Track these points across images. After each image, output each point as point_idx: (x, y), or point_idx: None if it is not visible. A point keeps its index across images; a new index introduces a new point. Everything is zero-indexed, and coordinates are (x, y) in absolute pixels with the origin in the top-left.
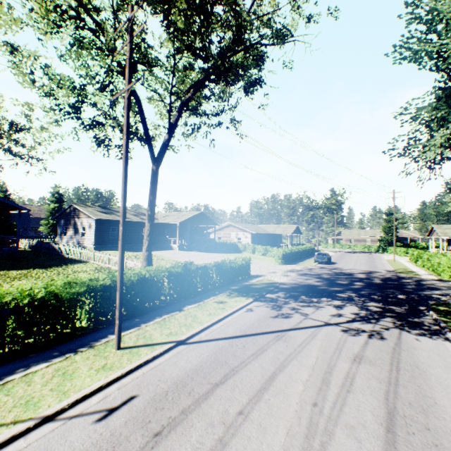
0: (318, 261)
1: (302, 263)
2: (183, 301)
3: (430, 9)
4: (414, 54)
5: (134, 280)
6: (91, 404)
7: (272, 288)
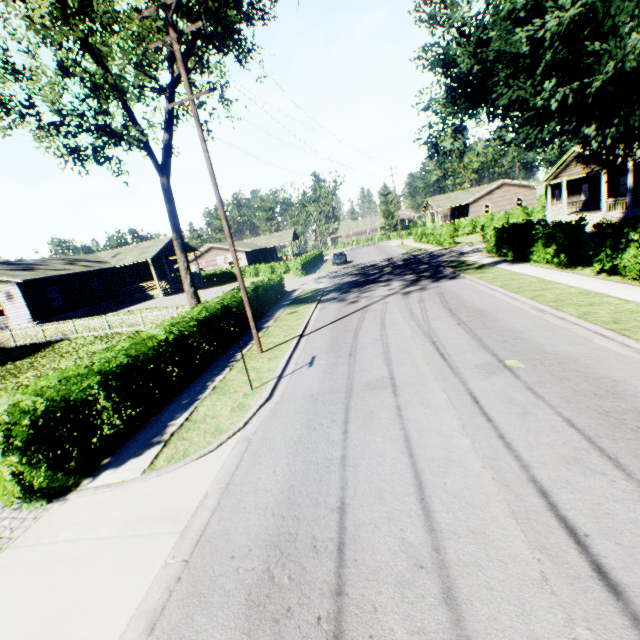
0: (337, 263)
1: (322, 270)
2: (257, 324)
3: (431, 14)
4: (430, 65)
5: (220, 309)
6: (293, 367)
7: (322, 293)
